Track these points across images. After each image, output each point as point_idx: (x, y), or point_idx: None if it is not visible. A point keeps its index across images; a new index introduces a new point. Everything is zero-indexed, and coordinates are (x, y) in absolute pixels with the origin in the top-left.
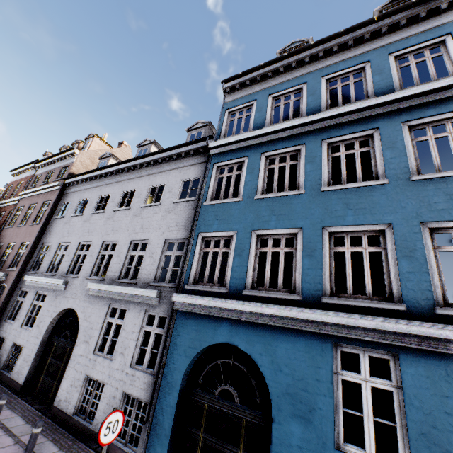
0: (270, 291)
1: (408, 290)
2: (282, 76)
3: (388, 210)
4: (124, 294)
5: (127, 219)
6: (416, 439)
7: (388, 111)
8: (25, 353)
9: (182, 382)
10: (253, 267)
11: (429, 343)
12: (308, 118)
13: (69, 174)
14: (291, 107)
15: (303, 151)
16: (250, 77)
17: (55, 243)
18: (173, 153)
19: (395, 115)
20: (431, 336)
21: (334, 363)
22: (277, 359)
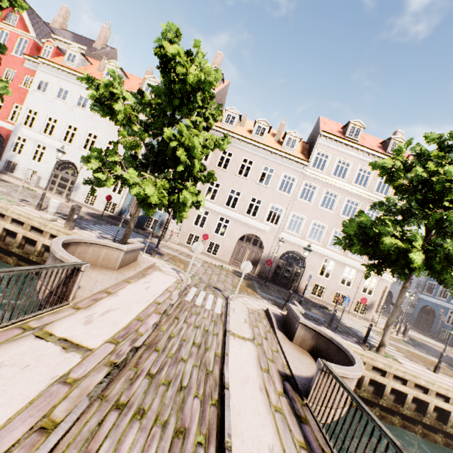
0: (440, 298)
1: None
2: None
3: None
4: None
5: None
6: None
7: None
8: None
9: (419, 311)
10: (439, 292)
11: None
12: None
13: None
14: None
15: None
16: None
17: None
18: None
19: None
20: None
21: (448, 312)
22: (438, 310)
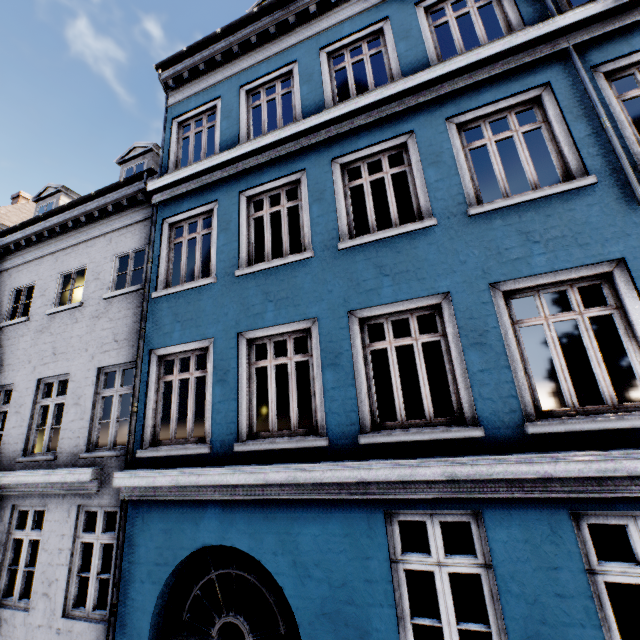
0: (278, 438)
1: (484, 401)
2: (256, 51)
3: (442, 270)
4: (35, 484)
5: (26, 339)
6: None
7: (424, 101)
8: None
9: (153, 629)
10: (249, 397)
11: (522, 486)
12: (304, 123)
13: None
14: (278, 107)
15: (304, 181)
16: (205, 56)
17: None
18: (92, 208)
19: (435, 108)
20: (524, 477)
21: (390, 544)
22: (302, 558)
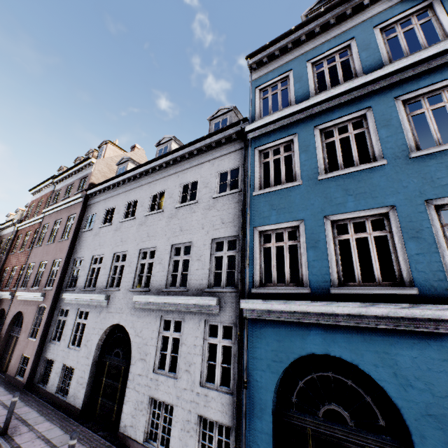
0: (367, 287)
1: None
2: (319, 37)
3: None
4: (176, 305)
5: (162, 222)
6: None
7: None
8: (77, 375)
9: (273, 403)
10: (335, 259)
11: None
12: (370, 75)
13: (90, 184)
14: (339, 70)
15: (370, 115)
16: (280, 46)
17: (88, 257)
18: (202, 145)
19: None
20: None
21: None
22: (402, 371)
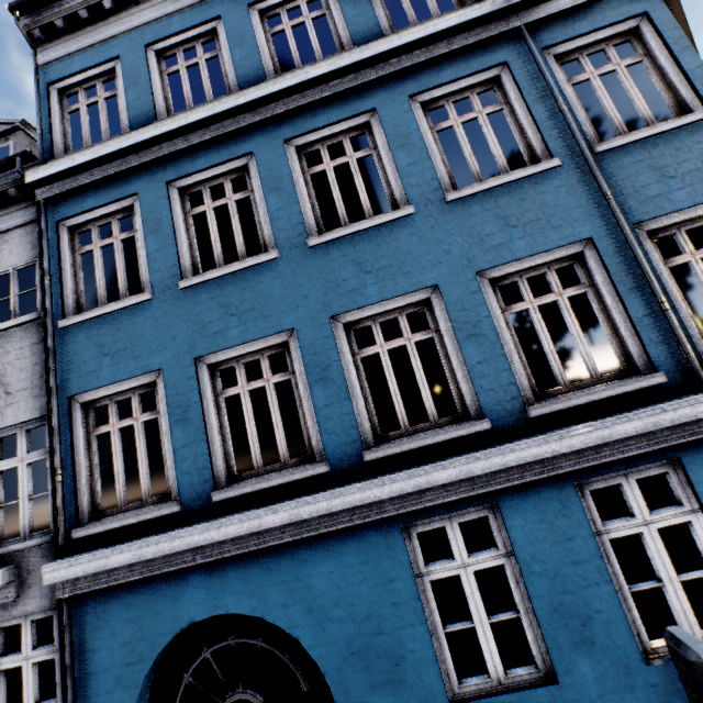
0: (268, 475)
1: (486, 393)
2: None
3: (428, 262)
4: None
5: None
6: (550, 623)
7: (383, 75)
8: None
9: None
10: (221, 434)
11: (533, 469)
12: (244, 95)
13: None
14: (204, 75)
15: (254, 168)
16: None
17: None
18: None
19: (396, 84)
20: (535, 459)
21: (412, 560)
22: (318, 601)
